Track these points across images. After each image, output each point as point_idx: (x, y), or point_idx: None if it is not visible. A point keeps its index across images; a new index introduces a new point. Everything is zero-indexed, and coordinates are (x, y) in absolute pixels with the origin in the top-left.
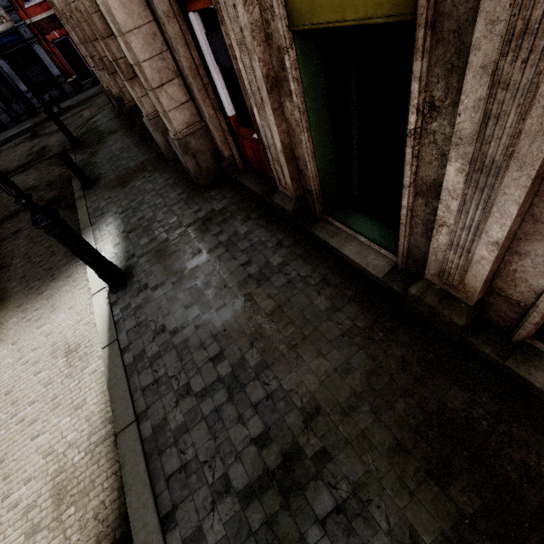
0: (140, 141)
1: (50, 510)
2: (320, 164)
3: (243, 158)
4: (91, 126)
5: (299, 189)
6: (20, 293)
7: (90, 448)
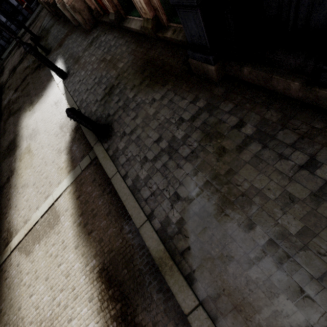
0: (64, 24)
1: (60, 131)
2: None
3: (100, 6)
4: (42, 28)
5: (114, 6)
6: (36, 98)
7: (66, 117)
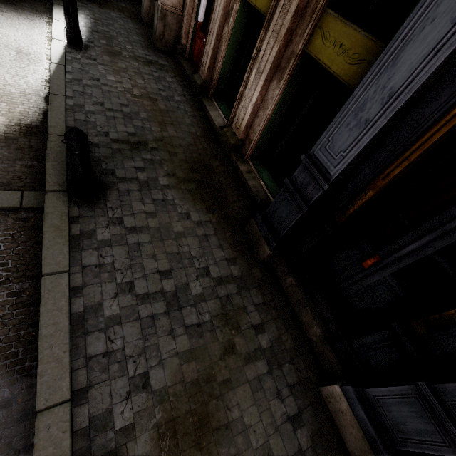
0: None
1: None
2: (224, 67)
3: (191, 51)
4: None
5: (209, 77)
6: None
7: (25, 93)
